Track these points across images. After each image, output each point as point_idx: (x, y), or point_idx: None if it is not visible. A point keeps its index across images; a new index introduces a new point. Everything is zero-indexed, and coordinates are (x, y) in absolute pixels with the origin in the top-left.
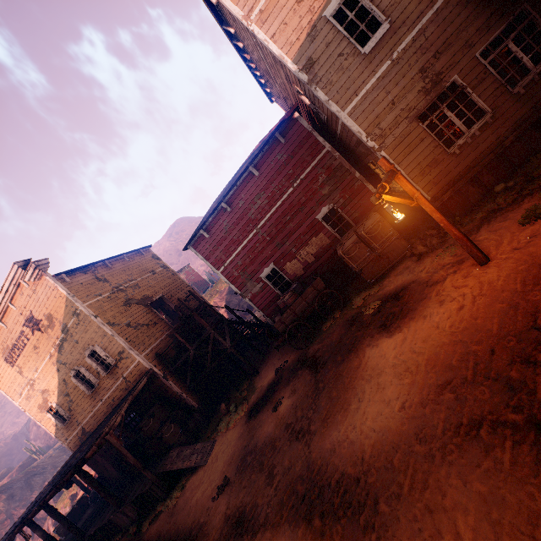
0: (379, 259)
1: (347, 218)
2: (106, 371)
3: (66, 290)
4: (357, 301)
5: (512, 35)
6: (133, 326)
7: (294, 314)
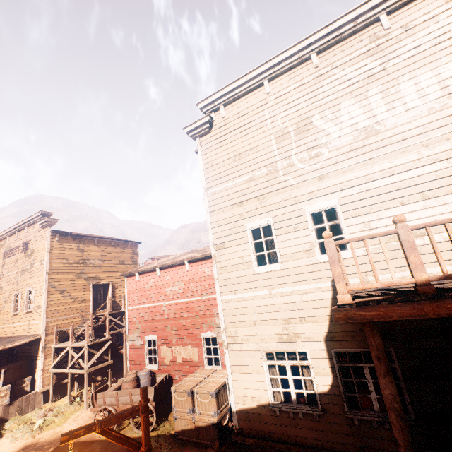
0: (193, 425)
1: (219, 356)
2: (27, 309)
3: (49, 244)
4: (152, 442)
5: (369, 364)
6: (64, 294)
7: (116, 399)
